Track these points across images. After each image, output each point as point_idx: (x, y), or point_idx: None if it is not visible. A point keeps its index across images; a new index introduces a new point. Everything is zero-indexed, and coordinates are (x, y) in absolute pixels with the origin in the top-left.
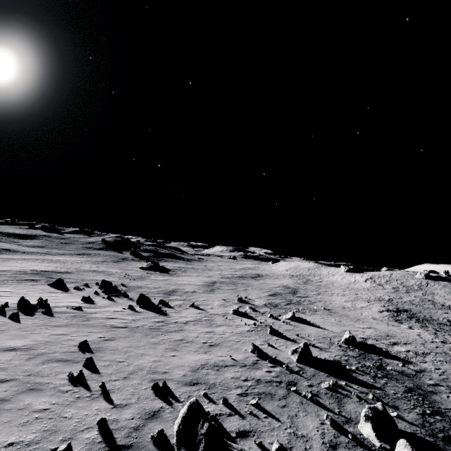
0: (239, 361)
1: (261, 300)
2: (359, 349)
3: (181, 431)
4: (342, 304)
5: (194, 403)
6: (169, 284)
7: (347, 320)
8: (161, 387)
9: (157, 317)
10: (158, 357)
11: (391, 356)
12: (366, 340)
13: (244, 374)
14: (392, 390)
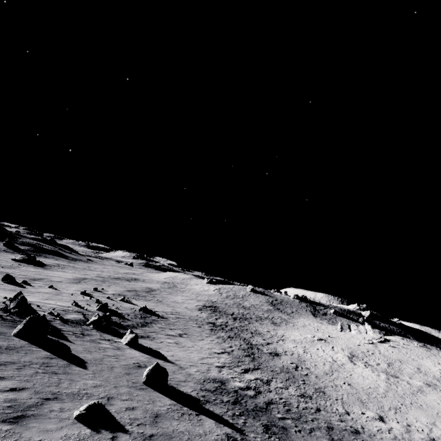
0: (60, 305)
1: (115, 292)
2: (145, 313)
3: (13, 299)
4: (177, 300)
5: (20, 291)
6: (39, 274)
7: (164, 306)
8: (9, 299)
9: (17, 287)
10: (10, 296)
11: (159, 316)
12: (158, 311)
13: (58, 306)
14: (135, 320)
